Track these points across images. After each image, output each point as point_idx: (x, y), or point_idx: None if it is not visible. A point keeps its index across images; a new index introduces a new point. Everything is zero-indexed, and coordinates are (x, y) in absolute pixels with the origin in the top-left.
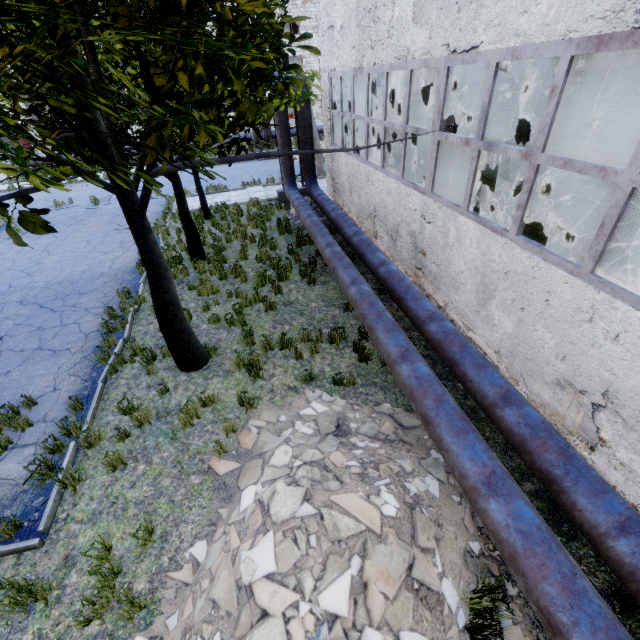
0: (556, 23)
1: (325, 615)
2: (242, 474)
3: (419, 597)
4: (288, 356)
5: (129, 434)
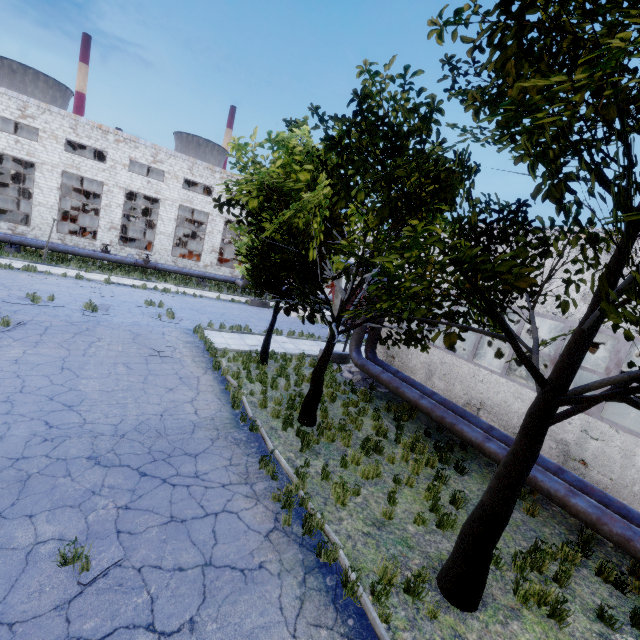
0: None
1: None
2: None
3: None
4: (544, 580)
5: None
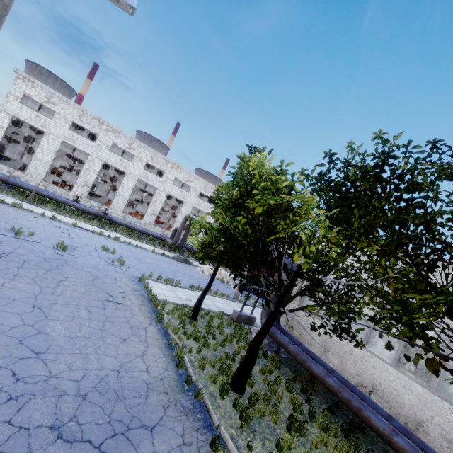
0: None
1: None
2: None
3: None
4: None
5: None
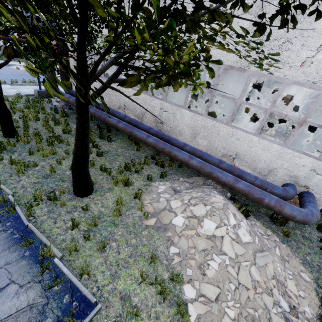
0: (220, 58)
1: (233, 226)
2: (161, 220)
3: (239, 212)
4: (131, 174)
5: (89, 236)
